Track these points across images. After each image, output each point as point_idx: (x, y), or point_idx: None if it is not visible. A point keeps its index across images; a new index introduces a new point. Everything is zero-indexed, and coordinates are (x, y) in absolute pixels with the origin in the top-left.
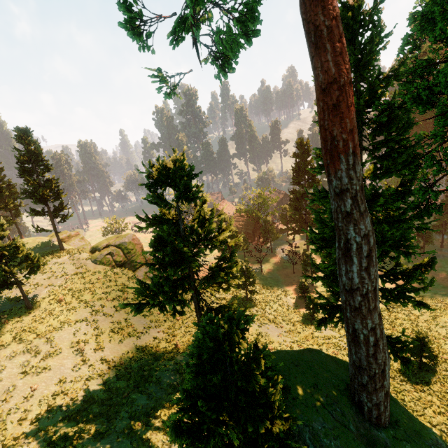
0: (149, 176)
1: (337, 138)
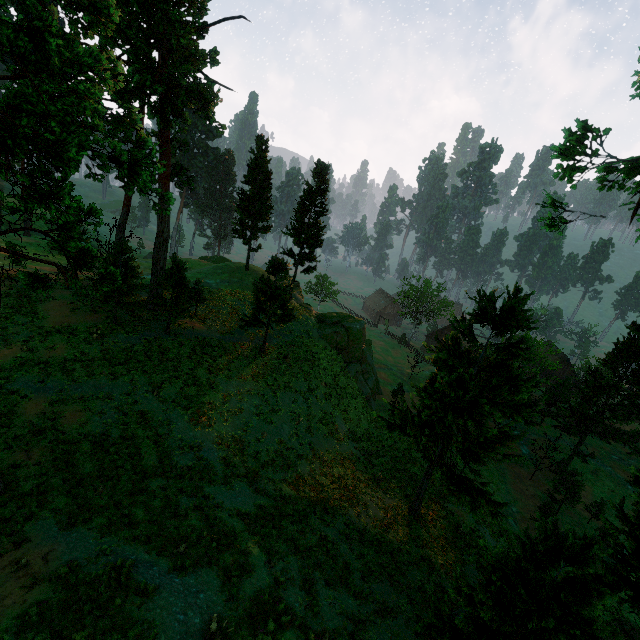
0: (482, 308)
1: None
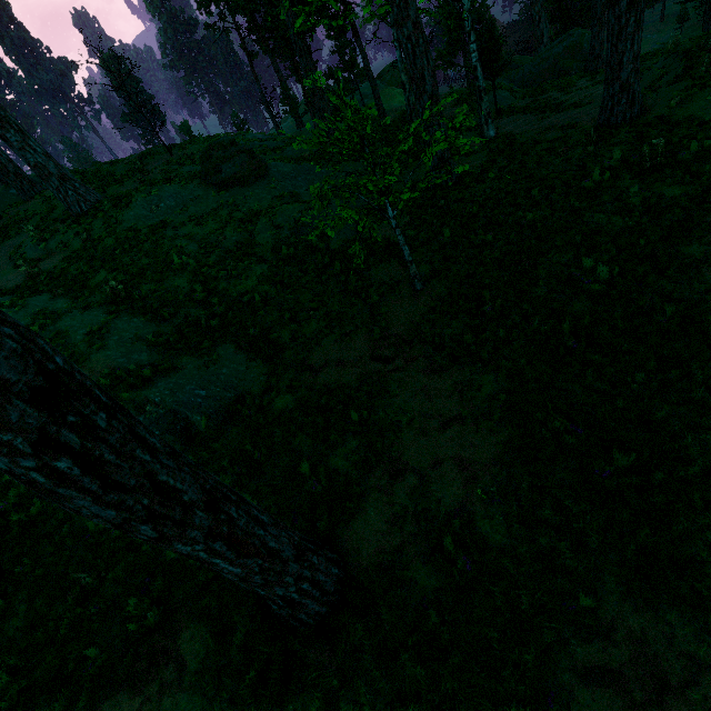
0: None
1: None
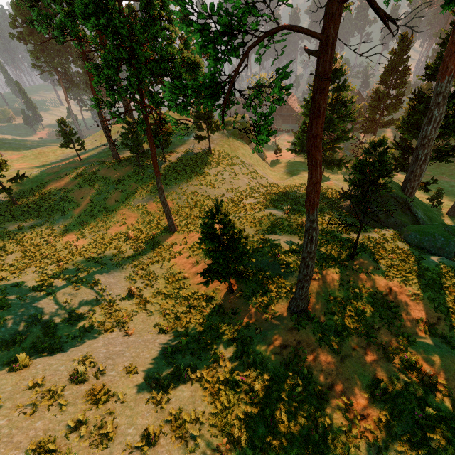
0: None
1: (448, 68)
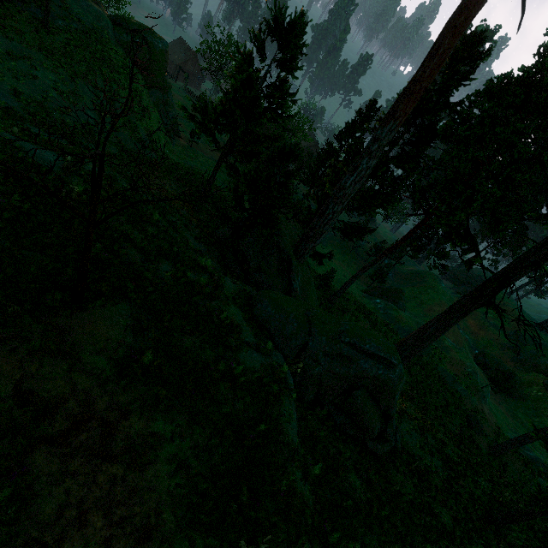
0: (275, 18)
1: (398, 111)
